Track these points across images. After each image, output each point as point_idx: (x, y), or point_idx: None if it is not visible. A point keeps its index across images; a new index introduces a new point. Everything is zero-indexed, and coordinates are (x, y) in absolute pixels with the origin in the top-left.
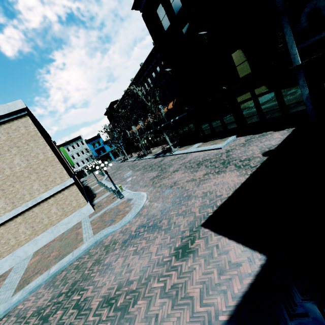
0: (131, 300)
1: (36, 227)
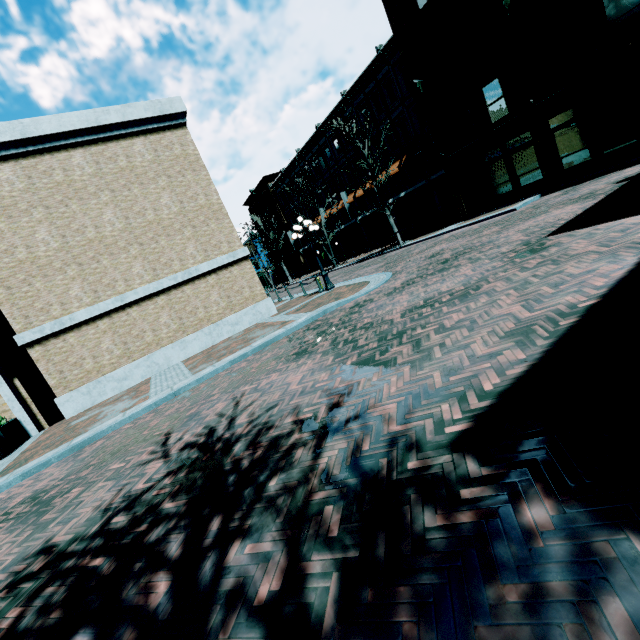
0: (467, 291)
1: (185, 320)
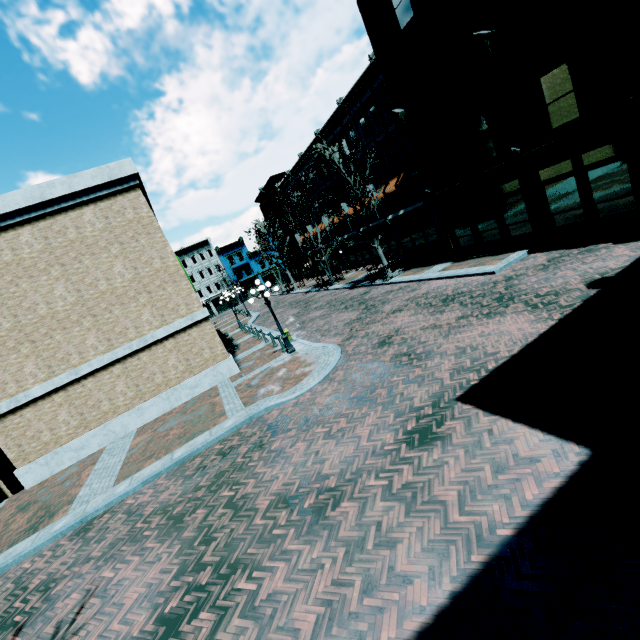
0: (328, 501)
1: (142, 386)
